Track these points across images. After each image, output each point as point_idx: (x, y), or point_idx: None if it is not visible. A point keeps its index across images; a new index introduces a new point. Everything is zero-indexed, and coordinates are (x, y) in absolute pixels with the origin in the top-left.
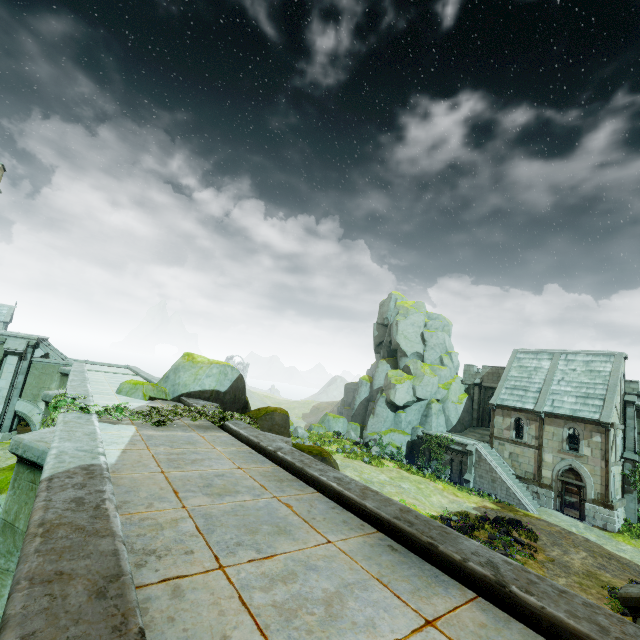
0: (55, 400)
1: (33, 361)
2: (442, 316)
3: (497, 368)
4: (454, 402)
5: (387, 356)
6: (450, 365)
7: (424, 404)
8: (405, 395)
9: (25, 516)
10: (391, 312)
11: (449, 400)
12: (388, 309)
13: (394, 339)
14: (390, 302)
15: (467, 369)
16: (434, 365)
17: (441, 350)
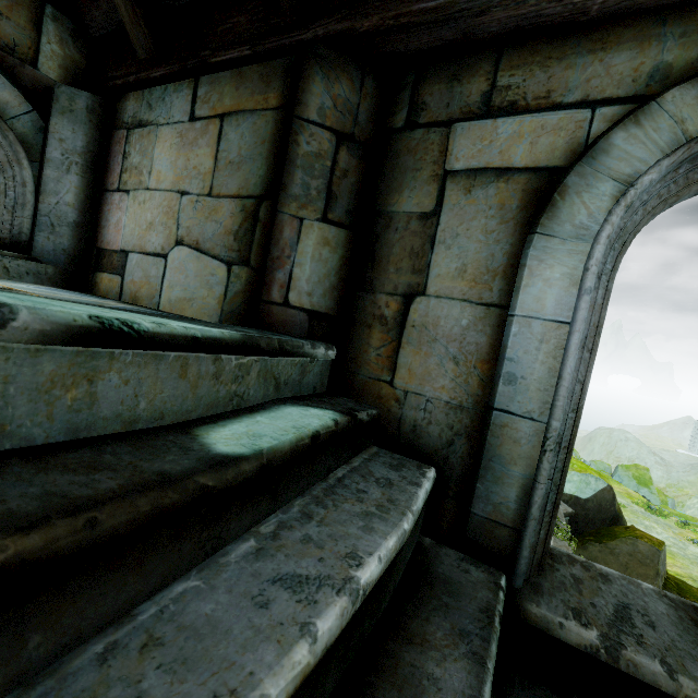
0: None
1: None
2: None
3: None
4: None
5: None
6: None
7: None
8: None
9: None
10: None
11: None
12: None
13: None
14: None
15: None
16: None
17: None
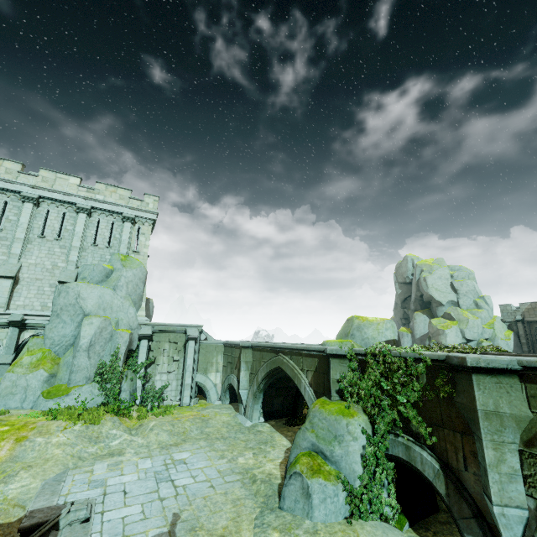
0: (379, 346)
1: (200, 343)
2: (464, 267)
3: (536, 303)
4: (502, 339)
5: (420, 308)
6: (486, 307)
7: (474, 344)
8: (455, 338)
9: (506, 404)
10: (410, 271)
11: (498, 338)
12: (407, 269)
13: (426, 293)
14: (407, 263)
15: (504, 308)
16: (471, 309)
17: (473, 295)
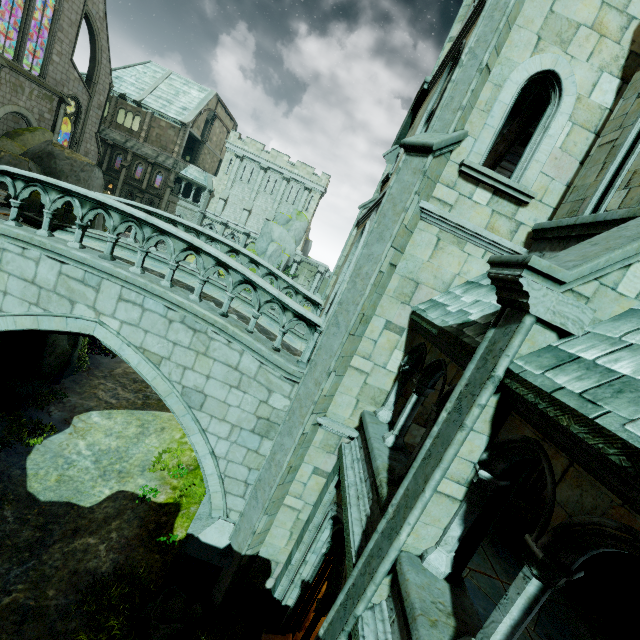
0: None
1: (325, 277)
2: None
3: None
4: None
5: None
6: None
7: None
8: None
9: None
10: None
11: None
12: None
13: None
14: None
15: None
16: None
17: None
